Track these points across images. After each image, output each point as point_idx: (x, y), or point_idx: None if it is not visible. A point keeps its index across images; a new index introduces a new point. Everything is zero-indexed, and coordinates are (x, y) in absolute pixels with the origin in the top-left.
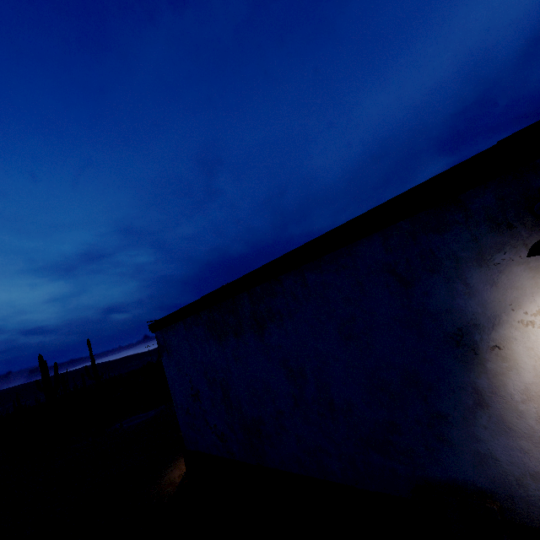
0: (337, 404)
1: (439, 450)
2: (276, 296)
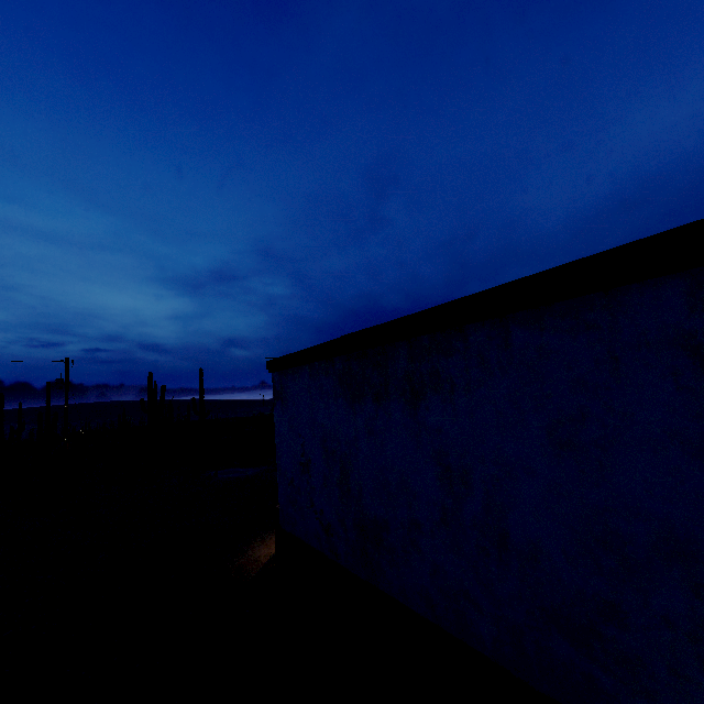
0: (514, 542)
1: (700, 686)
2: (451, 355)
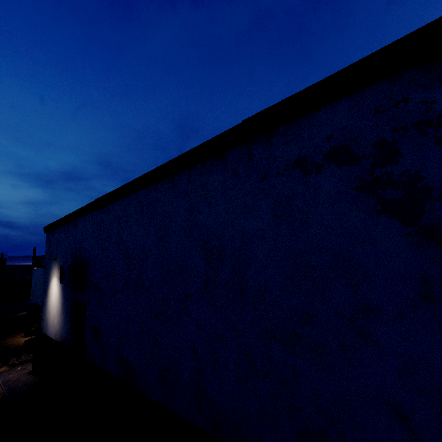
0: None
1: None
2: None
